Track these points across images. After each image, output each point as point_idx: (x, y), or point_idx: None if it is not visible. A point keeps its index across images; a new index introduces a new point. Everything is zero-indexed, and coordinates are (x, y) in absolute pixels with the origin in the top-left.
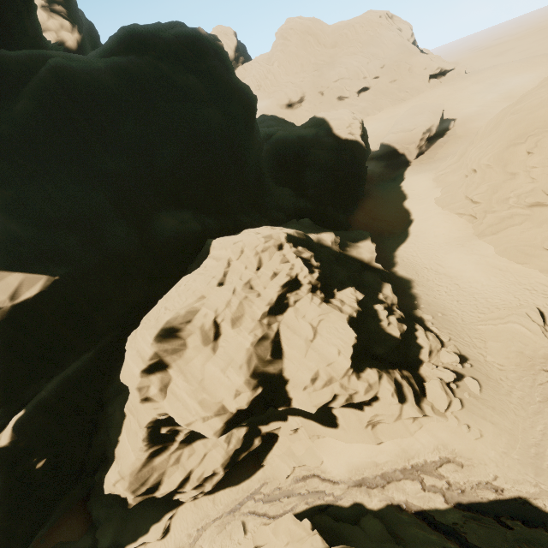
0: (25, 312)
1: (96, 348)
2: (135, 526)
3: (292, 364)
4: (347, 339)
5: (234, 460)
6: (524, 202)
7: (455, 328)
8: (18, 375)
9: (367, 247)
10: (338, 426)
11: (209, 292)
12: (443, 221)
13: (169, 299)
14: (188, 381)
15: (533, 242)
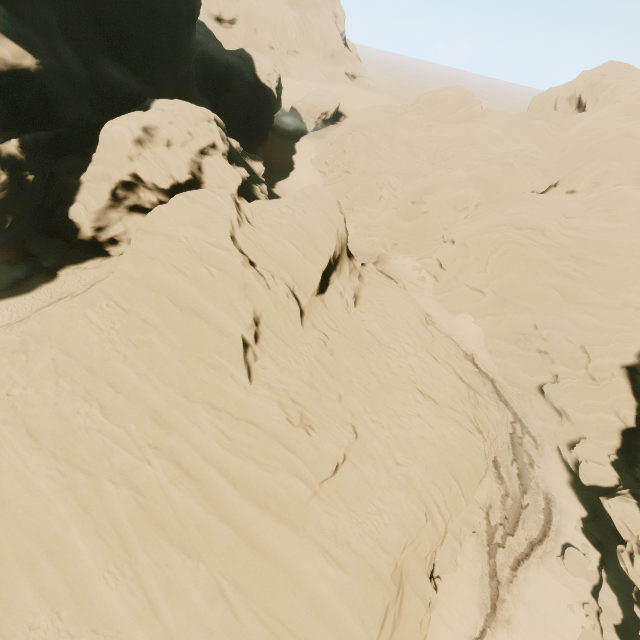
0: (19, 72)
1: (55, 131)
2: (74, 260)
3: (207, 177)
4: (237, 178)
5: None
6: (345, 168)
7: None
8: (4, 116)
9: (259, 166)
10: None
11: (162, 123)
12: (311, 173)
13: (132, 116)
14: (154, 155)
15: (343, 192)
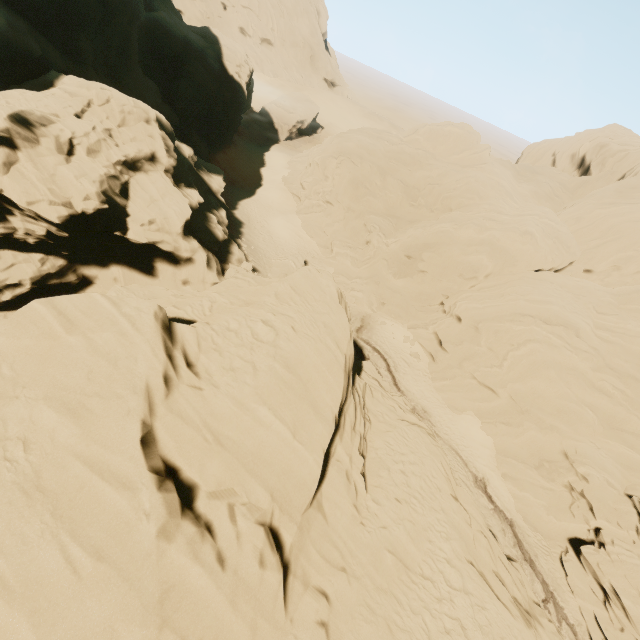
0: None
1: None
2: None
3: (136, 207)
4: (184, 210)
5: (44, 281)
6: (325, 198)
7: (258, 257)
8: None
9: (219, 181)
10: (155, 277)
11: (65, 115)
12: (282, 194)
13: (9, 97)
14: (39, 170)
15: (321, 226)
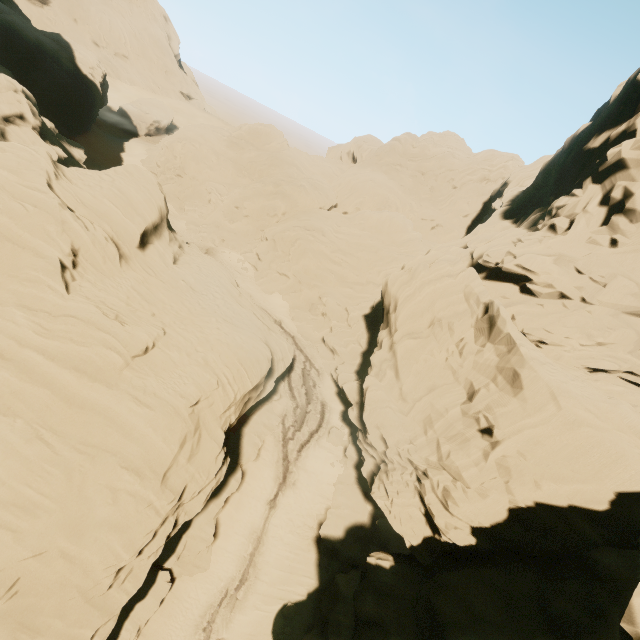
0: None
1: None
2: None
3: None
4: (52, 154)
5: None
6: (176, 172)
7: None
8: None
9: (80, 153)
10: None
11: None
12: None
13: None
14: None
15: (175, 193)
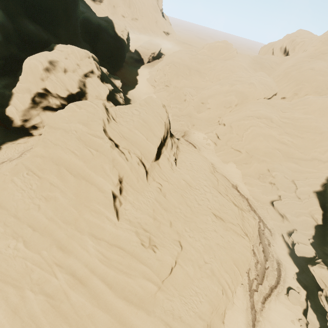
0: None
1: None
2: (11, 138)
3: (89, 90)
4: (106, 90)
5: None
6: (165, 84)
7: None
8: None
9: (119, 82)
10: None
11: (61, 58)
12: (147, 86)
13: (42, 54)
14: (56, 77)
15: (164, 97)
